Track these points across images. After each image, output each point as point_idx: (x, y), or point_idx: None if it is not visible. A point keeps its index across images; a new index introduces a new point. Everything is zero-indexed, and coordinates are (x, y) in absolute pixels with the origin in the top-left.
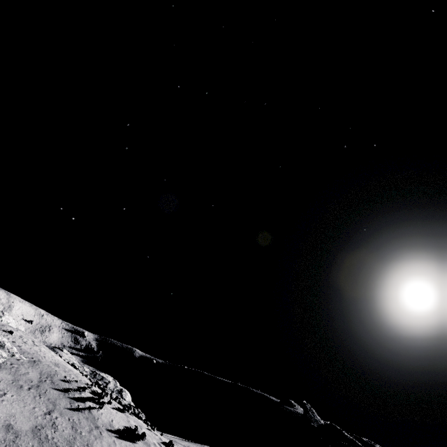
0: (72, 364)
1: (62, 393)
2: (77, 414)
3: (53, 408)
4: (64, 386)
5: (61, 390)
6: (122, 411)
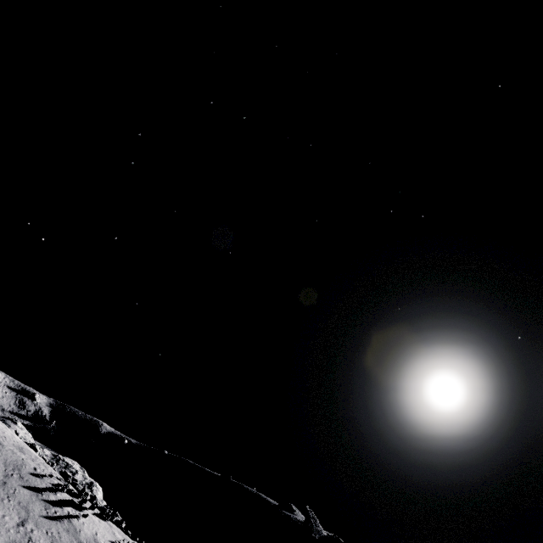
0: (32, 445)
1: (34, 493)
2: (55, 525)
3: (26, 517)
4: (36, 483)
5: (33, 489)
6: (103, 517)
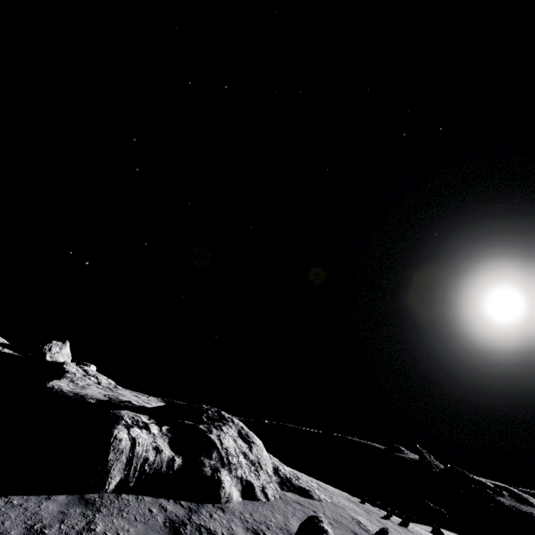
0: None
1: (390, 521)
2: None
3: None
4: (374, 510)
5: (384, 518)
6: None
